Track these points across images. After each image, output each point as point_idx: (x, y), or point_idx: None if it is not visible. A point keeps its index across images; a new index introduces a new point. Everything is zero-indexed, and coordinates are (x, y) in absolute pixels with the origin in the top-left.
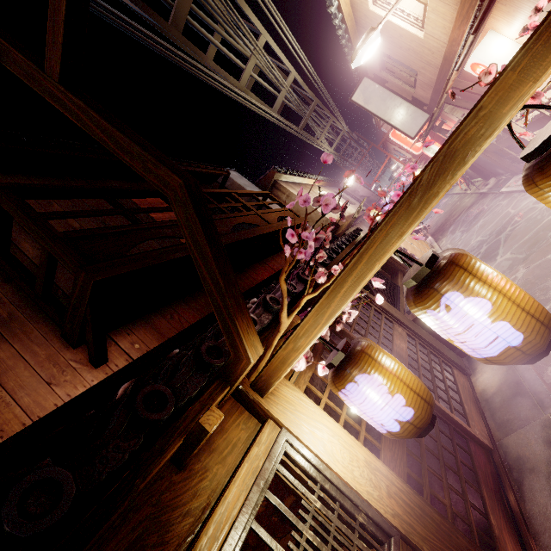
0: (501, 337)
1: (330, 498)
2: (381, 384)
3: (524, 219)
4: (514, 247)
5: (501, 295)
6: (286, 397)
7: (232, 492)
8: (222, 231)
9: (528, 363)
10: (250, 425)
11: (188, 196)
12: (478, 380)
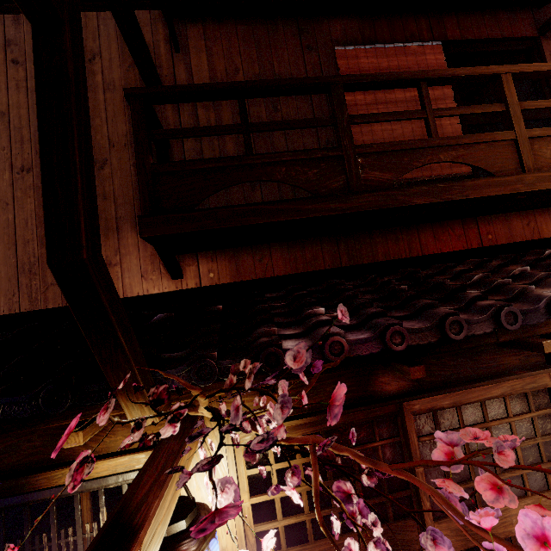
0: None
1: None
2: None
3: None
4: None
5: None
6: (204, 445)
7: (104, 464)
8: (377, 178)
9: None
10: None
11: (56, 281)
12: None
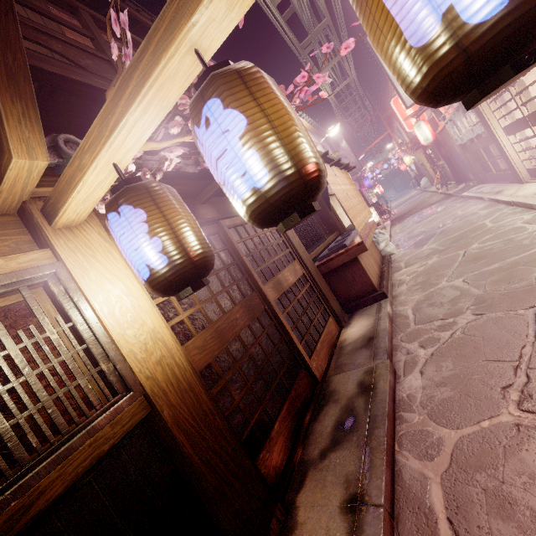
0: (249, 173)
1: (80, 340)
2: (143, 221)
3: (463, 221)
4: (441, 240)
5: (266, 120)
6: (89, 241)
7: None
8: None
9: (284, 229)
10: (23, 248)
11: None
12: (346, 332)
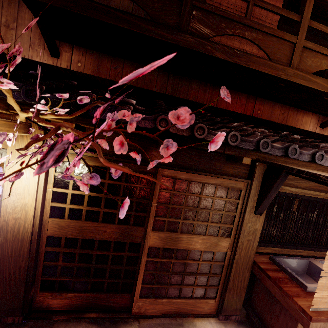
0: None
1: None
2: None
3: None
4: None
5: None
6: None
7: None
8: (200, 29)
9: None
10: None
11: None
12: (209, 324)
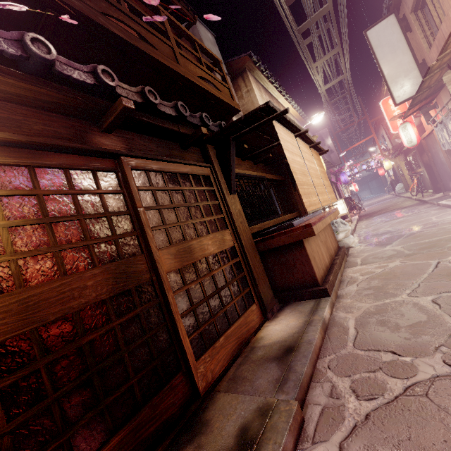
0: None
1: None
2: None
3: (438, 227)
4: (409, 243)
5: None
6: None
7: None
8: None
9: None
10: None
11: None
12: (268, 326)
